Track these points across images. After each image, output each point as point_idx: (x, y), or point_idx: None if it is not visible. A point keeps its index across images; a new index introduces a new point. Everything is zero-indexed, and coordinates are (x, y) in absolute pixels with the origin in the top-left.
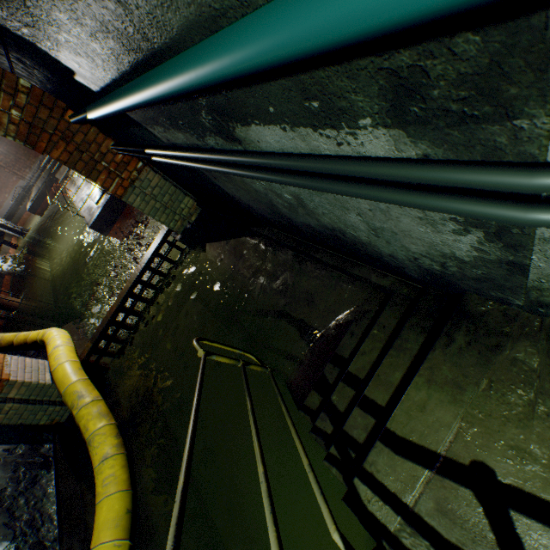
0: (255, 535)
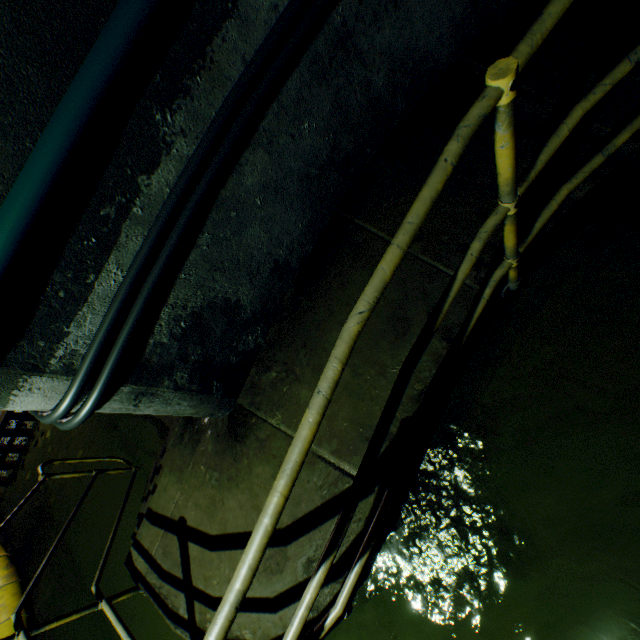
0: (134, 614)
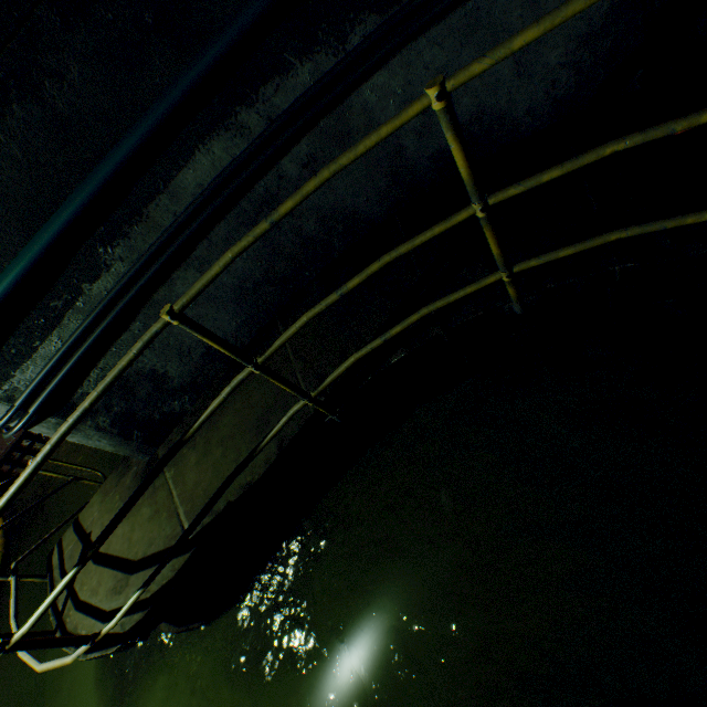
0: None
